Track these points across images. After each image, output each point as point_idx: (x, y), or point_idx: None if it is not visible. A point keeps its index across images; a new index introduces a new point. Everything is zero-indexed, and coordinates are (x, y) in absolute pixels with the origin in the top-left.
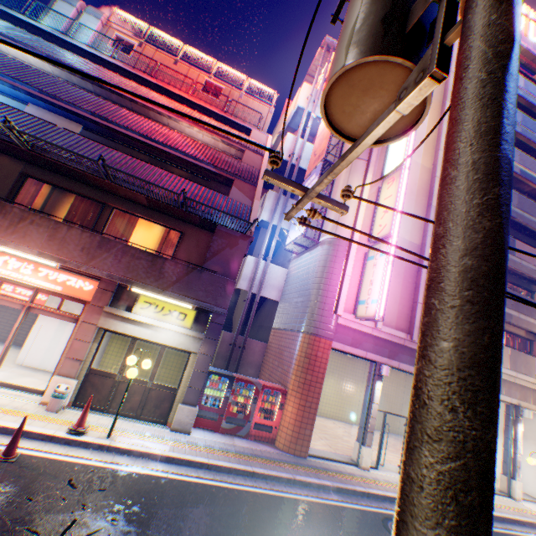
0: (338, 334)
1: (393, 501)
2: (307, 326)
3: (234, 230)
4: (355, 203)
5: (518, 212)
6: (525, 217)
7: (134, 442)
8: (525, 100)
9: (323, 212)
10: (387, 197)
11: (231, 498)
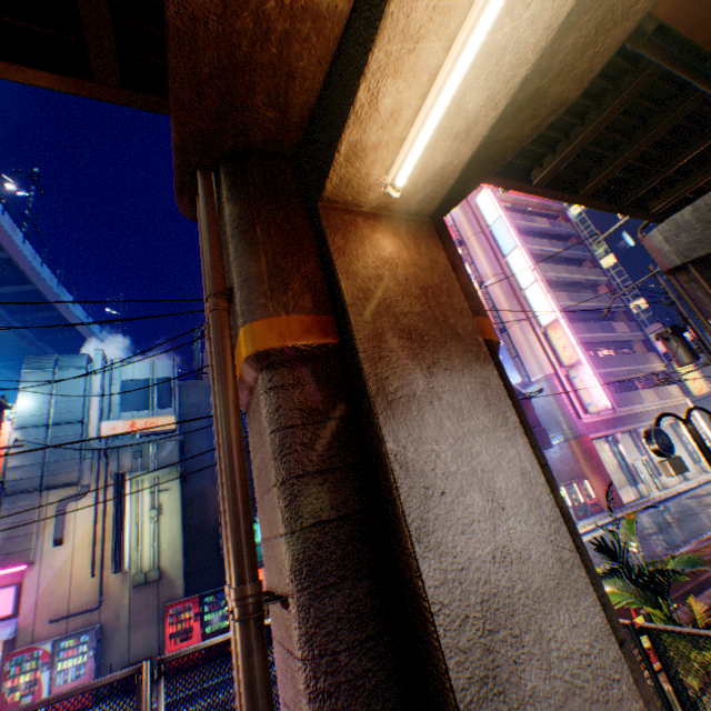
0: (586, 429)
1: (676, 495)
2: (569, 434)
3: (521, 400)
4: (540, 349)
5: (600, 305)
6: (604, 306)
7: (580, 529)
8: (555, 233)
9: (519, 362)
10: (558, 338)
11: (641, 518)
